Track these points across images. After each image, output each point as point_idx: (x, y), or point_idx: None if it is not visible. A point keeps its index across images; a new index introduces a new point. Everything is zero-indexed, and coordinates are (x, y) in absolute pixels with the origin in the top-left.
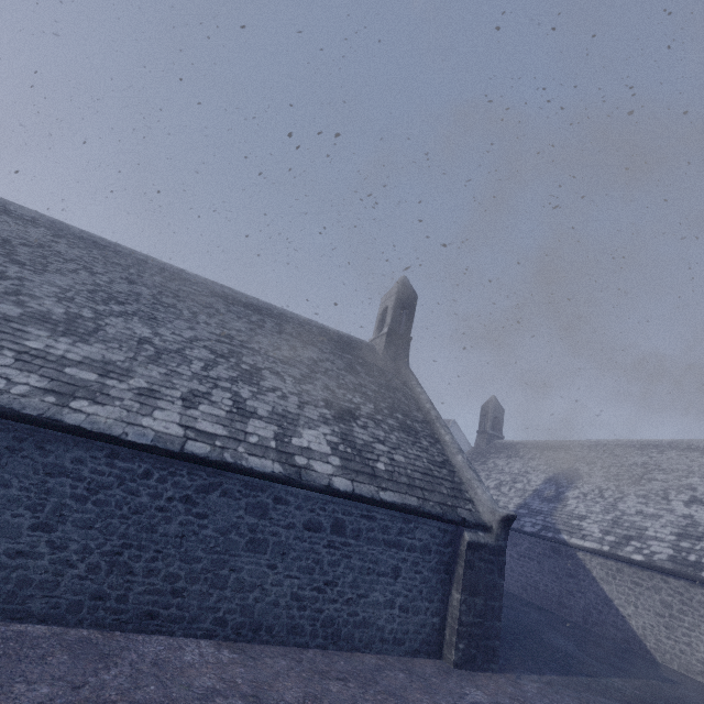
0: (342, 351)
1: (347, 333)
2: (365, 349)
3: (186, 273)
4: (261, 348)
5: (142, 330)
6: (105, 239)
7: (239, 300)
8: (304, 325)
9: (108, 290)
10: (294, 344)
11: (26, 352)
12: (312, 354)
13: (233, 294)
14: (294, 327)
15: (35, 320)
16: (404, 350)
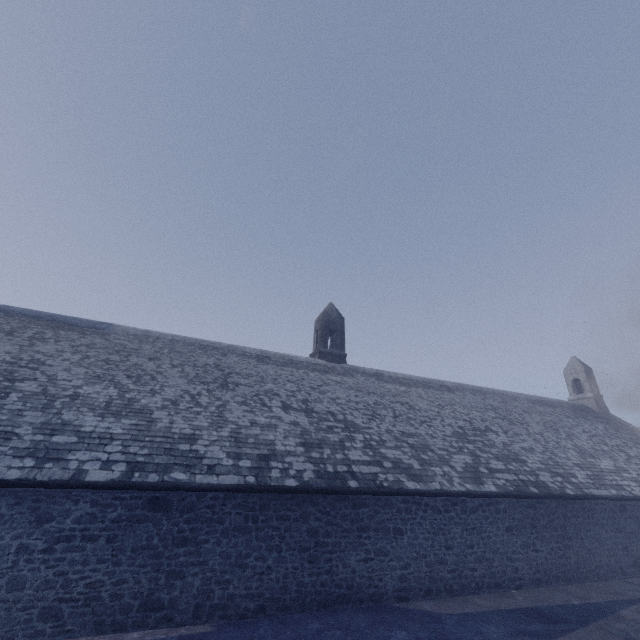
0: (594, 417)
1: (570, 401)
2: (589, 409)
3: (507, 392)
4: (595, 432)
5: (584, 443)
6: (475, 386)
7: (536, 401)
8: (562, 405)
9: (543, 424)
10: (589, 423)
11: (610, 471)
12: (599, 426)
13: (527, 397)
14: (566, 409)
15: (581, 454)
16: (604, 404)
